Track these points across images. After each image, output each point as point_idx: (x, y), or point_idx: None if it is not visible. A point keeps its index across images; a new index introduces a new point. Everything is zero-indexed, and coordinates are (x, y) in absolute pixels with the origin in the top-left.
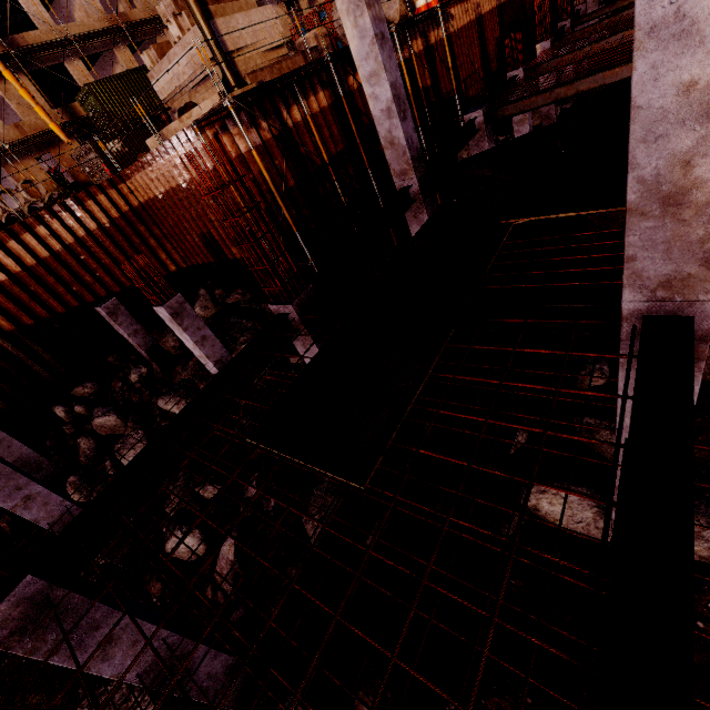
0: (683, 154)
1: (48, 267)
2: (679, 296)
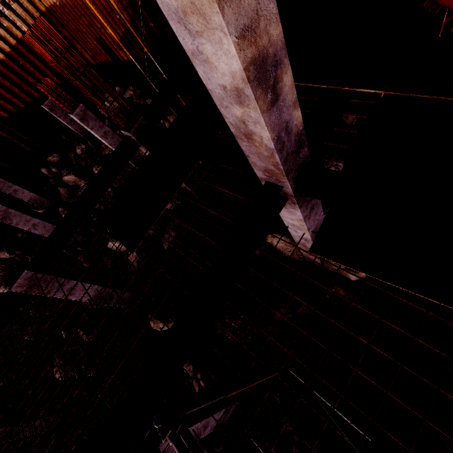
0: (240, 118)
1: (1, 73)
2: (274, 177)
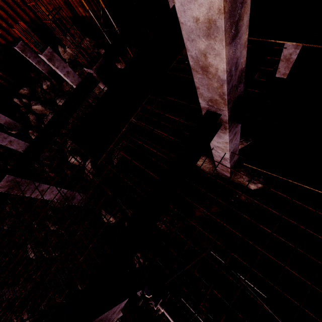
0: (203, 51)
1: None
2: (216, 106)
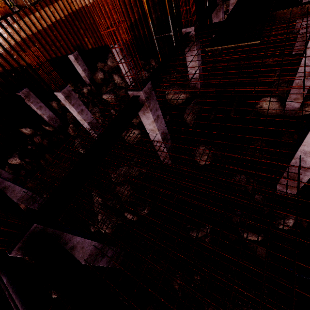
0: None
1: (41, 35)
2: None
